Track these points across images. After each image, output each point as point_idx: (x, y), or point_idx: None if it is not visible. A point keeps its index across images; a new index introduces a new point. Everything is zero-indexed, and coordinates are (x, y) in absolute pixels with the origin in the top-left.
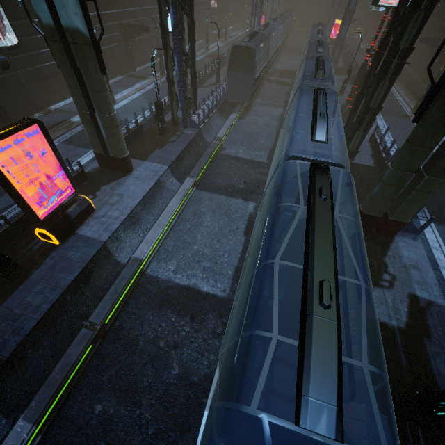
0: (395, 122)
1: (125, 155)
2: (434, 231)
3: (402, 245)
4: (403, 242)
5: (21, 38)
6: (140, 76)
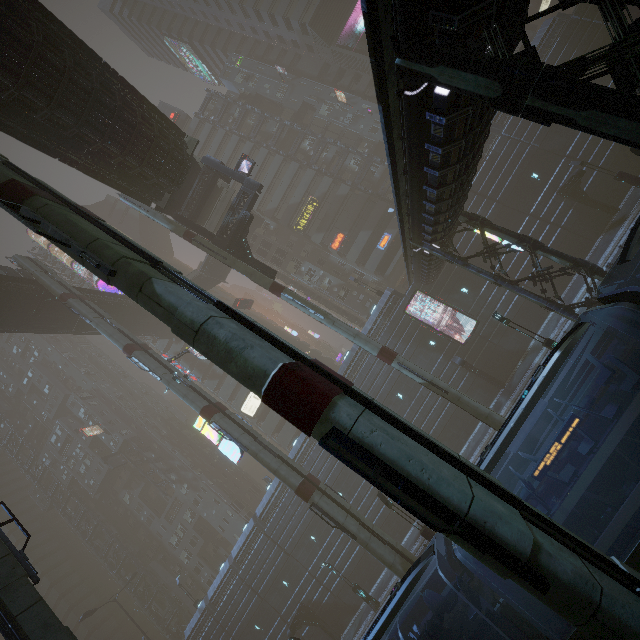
0: None
1: None
2: None
3: None
4: None
5: (479, 315)
6: (620, 219)
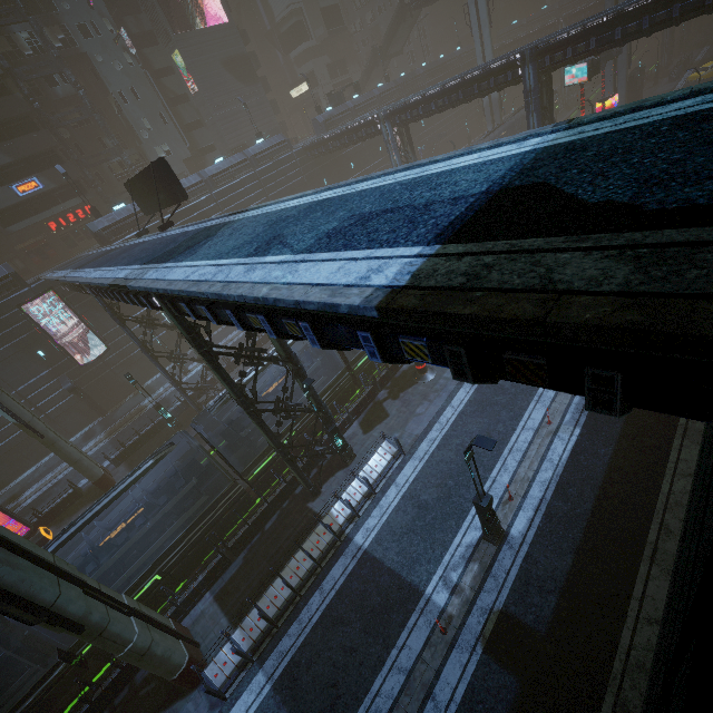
0: (494, 392)
1: (96, 479)
2: (251, 706)
3: (187, 710)
4: (195, 704)
5: (113, 341)
6: None
